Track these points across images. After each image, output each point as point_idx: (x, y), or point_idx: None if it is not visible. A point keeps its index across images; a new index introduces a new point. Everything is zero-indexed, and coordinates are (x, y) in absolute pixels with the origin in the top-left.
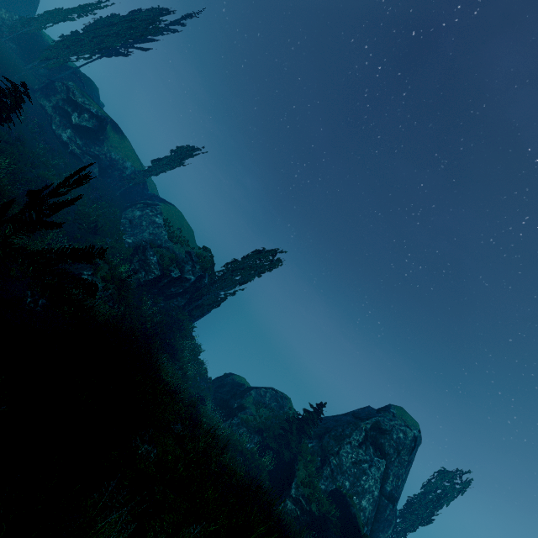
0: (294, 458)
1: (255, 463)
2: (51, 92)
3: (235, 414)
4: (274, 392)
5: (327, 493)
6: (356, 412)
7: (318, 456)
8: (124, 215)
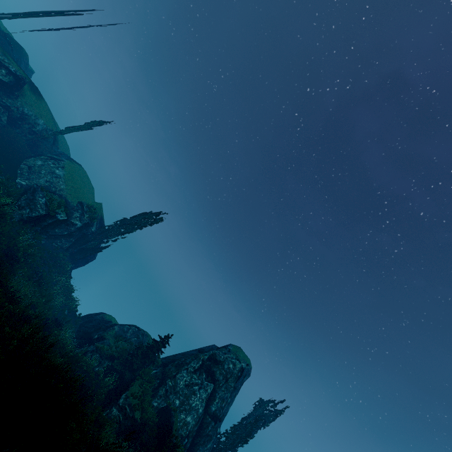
0: (134, 378)
1: (96, 381)
2: None
3: (93, 343)
4: (137, 330)
5: (158, 409)
6: (202, 348)
7: (158, 380)
8: (25, 162)
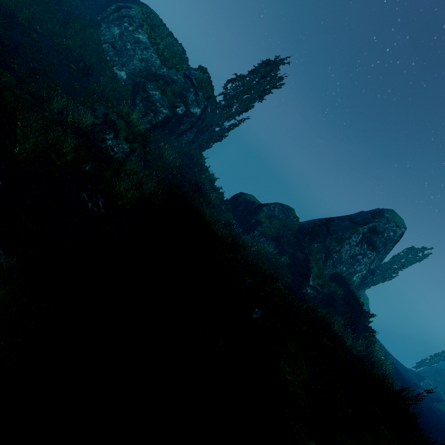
0: (307, 258)
1: (277, 263)
2: None
3: (255, 228)
4: (281, 207)
5: (329, 275)
6: (351, 217)
7: (322, 253)
8: (102, 36)
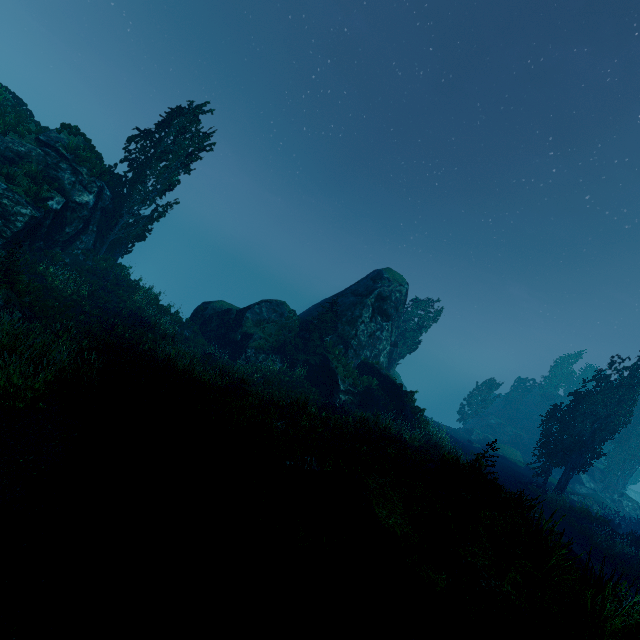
0: (325, 359)
1: (294, 381)
2: None
3: (245, 346)
4: (268, 304)
5: (355, 368)
6: (353, 290)
7: (339, 345)
8: None
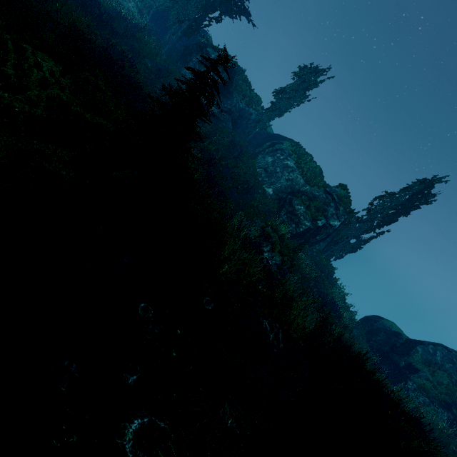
0: None
1: None
2: (188, 59)
3: (407, 376)
4: (446, 351)
5: None
6: None
7: None
8: (257, 163)
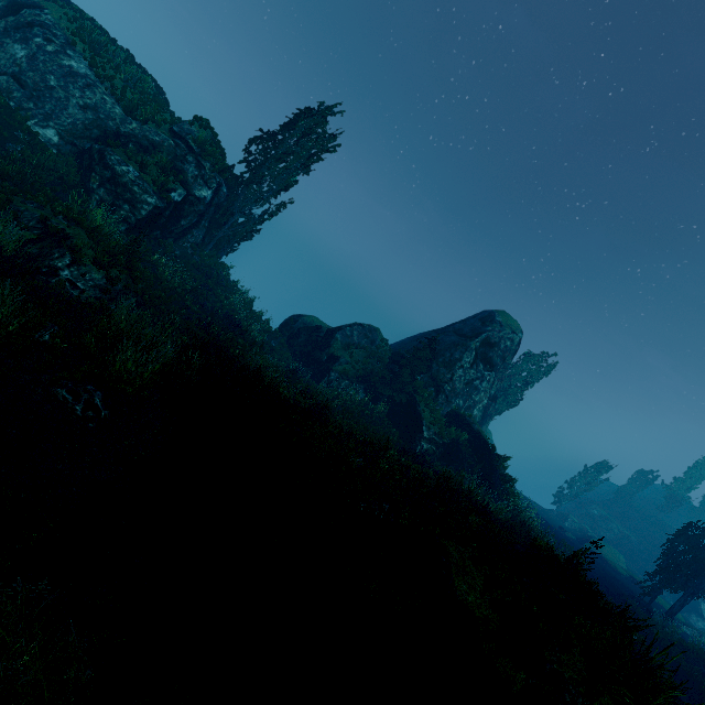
0: (412, 399)
1: (374, 416)
2: None
3: (330, 369)
4: (361, 328)
5: (443, 416)
6: (457, 328)
7: (430, 387)
8: None
